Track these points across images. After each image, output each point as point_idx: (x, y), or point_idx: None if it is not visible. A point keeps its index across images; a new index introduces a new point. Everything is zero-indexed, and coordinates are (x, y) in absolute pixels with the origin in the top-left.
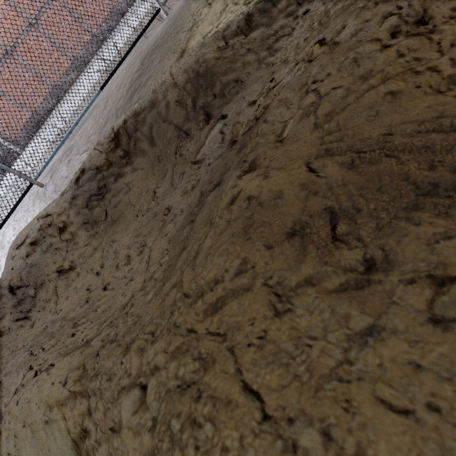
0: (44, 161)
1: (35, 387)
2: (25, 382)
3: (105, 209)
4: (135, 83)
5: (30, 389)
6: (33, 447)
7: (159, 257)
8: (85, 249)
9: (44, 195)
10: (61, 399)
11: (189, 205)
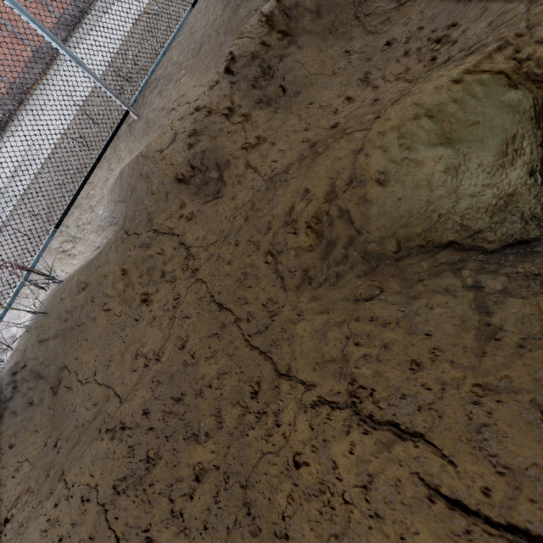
0: (139, 85)
1: (408, 98)
2: (368, 125)
3: (280, 86)
4: None
5: (402, 103)
6: (432, 130)
7: (414, 62)
8: (269, 123)
9: (131, 135)
10: (471, 65)
11: (433, 14)
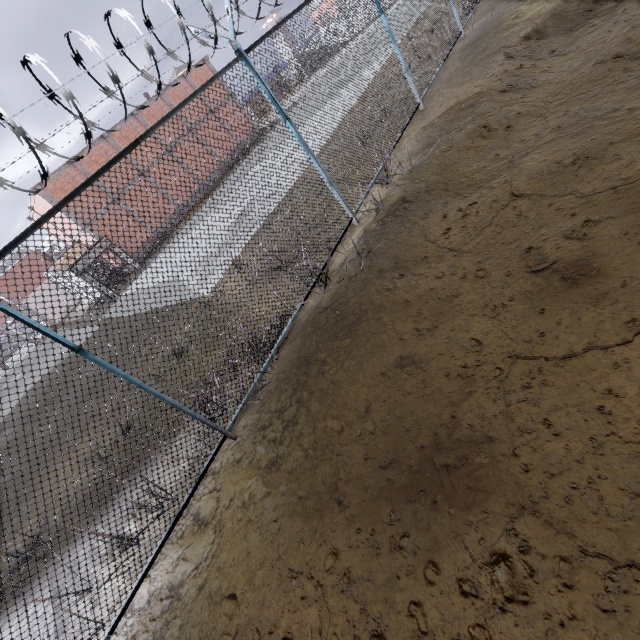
0: (423, 92)
1: None
2: None
3: (550, 51)
4: (468, 57)
5: None
6: None
7: None
8: (553, 61)
9: (410, 124)
10: None
11: None
